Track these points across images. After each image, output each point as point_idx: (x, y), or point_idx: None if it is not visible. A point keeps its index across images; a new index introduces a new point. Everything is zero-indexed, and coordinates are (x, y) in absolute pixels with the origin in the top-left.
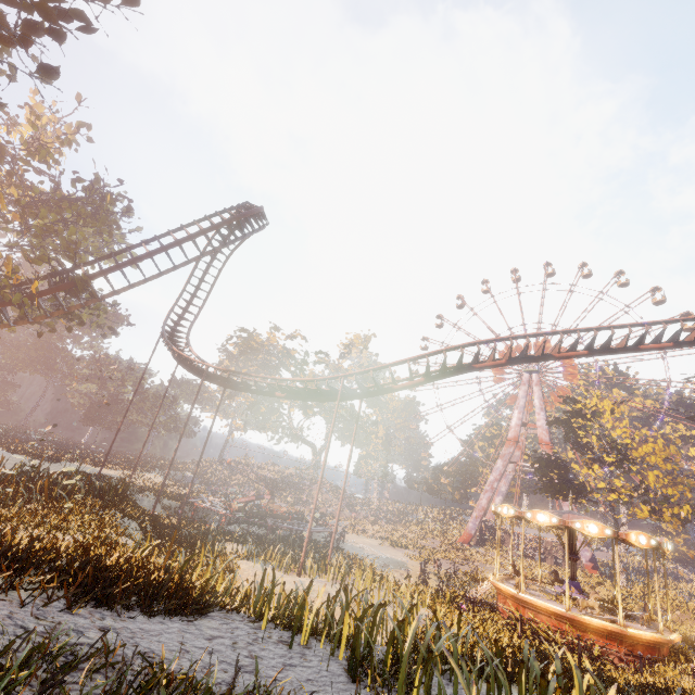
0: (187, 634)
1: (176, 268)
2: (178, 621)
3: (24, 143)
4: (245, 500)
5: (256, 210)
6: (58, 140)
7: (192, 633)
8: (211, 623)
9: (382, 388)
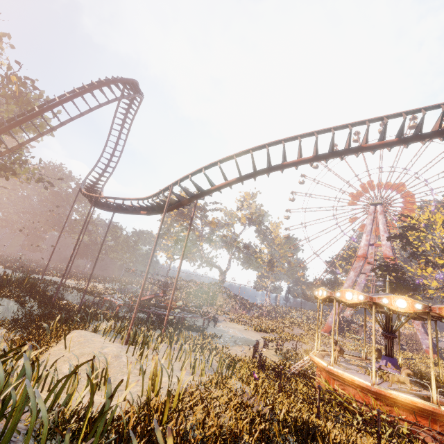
0: None
1: (63, 124)
2: None
3: None
4: (148, 297)
5: (125, 79)
6: None
7: None
8: None
9: (203, 191)
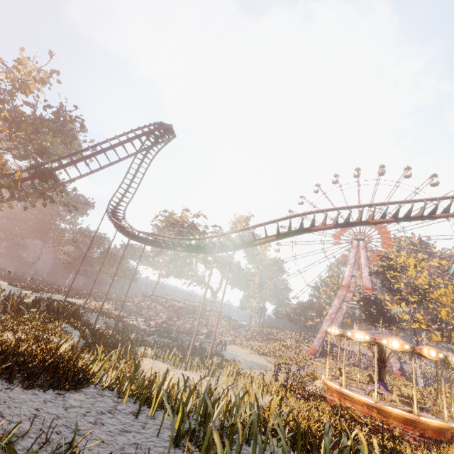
0: (49, 403)
1: (111, 164)
2: (51, 393)
3: (11, 81)
4: (161, 320)
5: (166, 126)
6: (33, 79)
7: (55, 403)
8: (80, 397)
9: (246, 243)
